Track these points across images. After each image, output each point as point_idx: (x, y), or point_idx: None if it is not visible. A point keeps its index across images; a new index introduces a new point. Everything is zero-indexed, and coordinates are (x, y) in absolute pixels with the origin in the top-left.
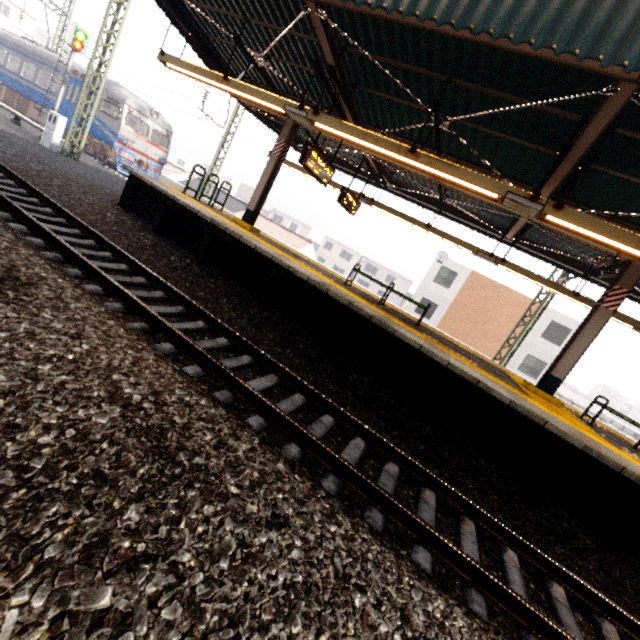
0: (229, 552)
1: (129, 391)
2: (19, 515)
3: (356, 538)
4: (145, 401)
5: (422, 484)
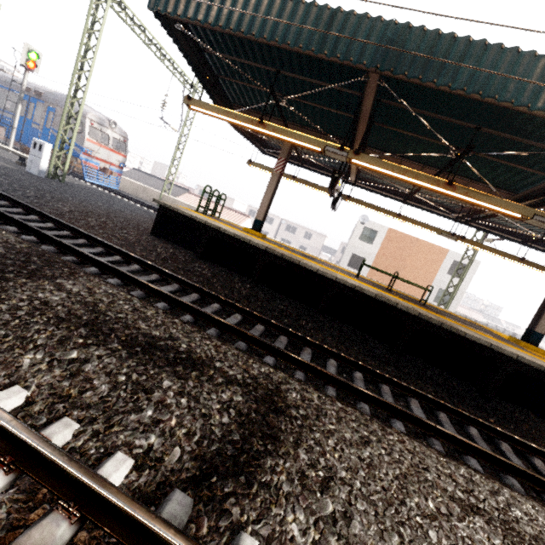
0: None
1: (449, 489)
2: None
3: None
4: (465, 495)
5: None
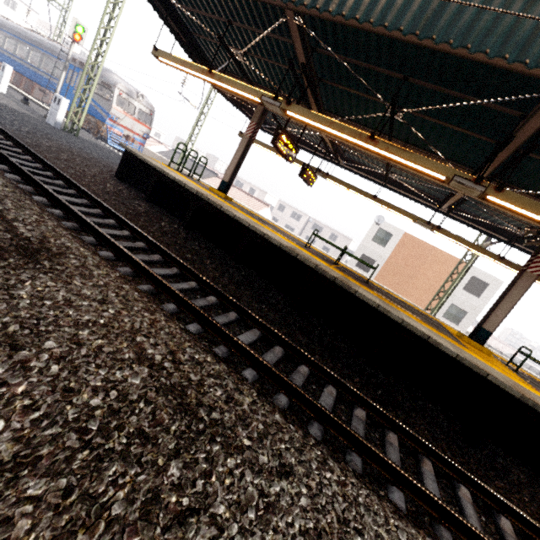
0: (253, 502)
1: (151, 352)
2: (86, 474)
3: (347, 483)
4: (165, 361)
5: (385, 427)
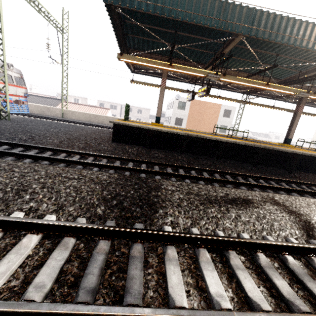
0: None
1: None
2: None
3: None
4: None
5: None
